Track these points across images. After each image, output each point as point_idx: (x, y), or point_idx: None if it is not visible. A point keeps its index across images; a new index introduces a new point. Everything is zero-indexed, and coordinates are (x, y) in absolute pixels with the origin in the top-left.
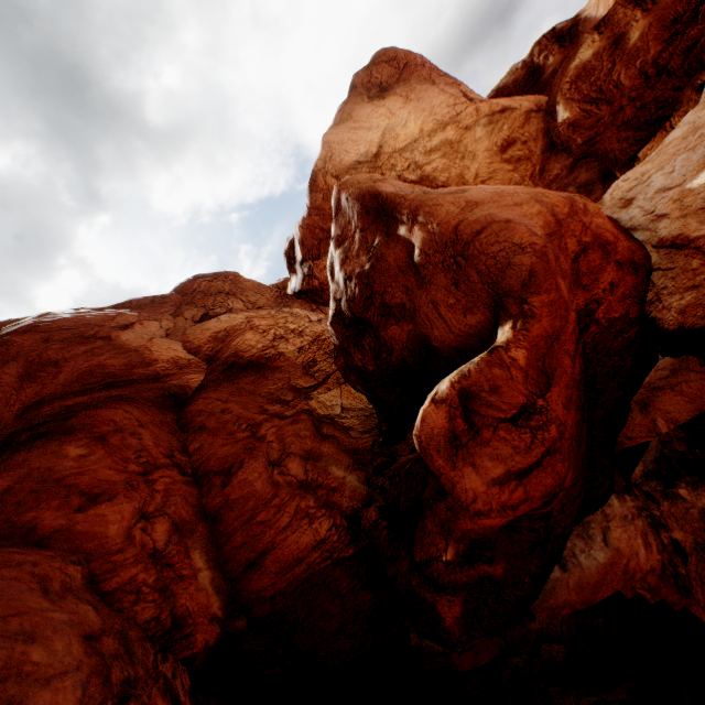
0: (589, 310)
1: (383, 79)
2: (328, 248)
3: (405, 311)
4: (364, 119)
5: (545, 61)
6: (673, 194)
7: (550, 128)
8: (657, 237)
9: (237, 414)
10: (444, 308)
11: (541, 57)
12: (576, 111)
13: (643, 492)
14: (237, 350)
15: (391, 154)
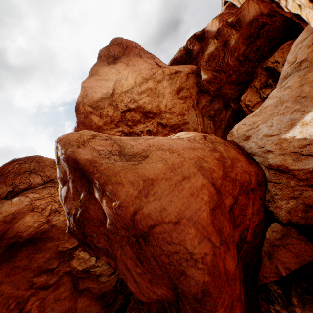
0: (243, 236)
1: (116, 53)
2: None
3: (109, 252)
4: (104, 74)
5: (193, 47)
6: (274, 139)
7: (199, 82)
8: (267, 162)
9: (7, 295)
10: (134, 273)
11: (191, 46)
12: (210, 75)
13: (277, 311)
14: (17, 232)
15: (120, 94)
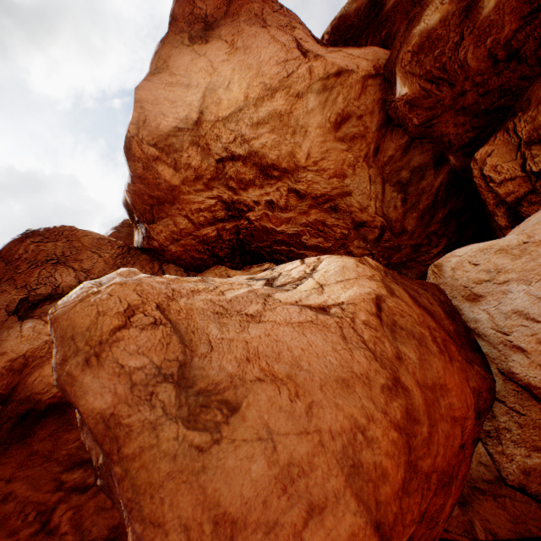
0: None
1: (209, 11)
2: (162, 214)
3: None
4: (181, 72)
5: None
6: (540, 330)
7: (387, 98)
8: (507, 365)
9: (23, 499)
10: None
11: None
12: (416, 88)
13: None
14: (32, 393)
15: (214, 123)
